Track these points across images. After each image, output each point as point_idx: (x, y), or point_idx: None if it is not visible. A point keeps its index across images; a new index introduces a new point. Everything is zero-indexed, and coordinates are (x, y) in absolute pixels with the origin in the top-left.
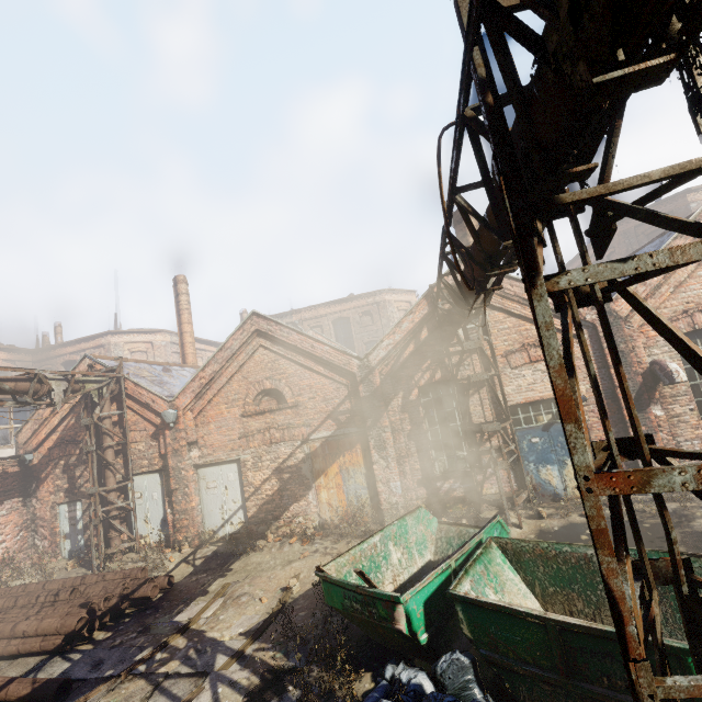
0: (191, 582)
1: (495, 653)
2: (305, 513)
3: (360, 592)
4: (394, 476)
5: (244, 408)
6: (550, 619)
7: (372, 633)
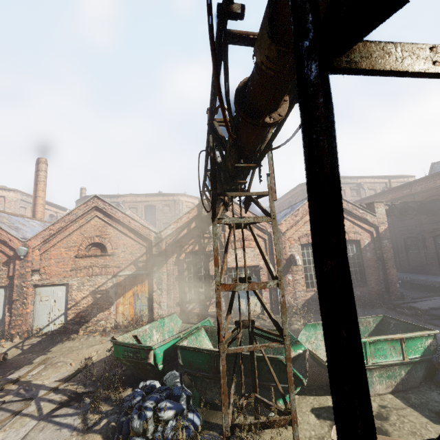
0: (20, 358)
1: (190, 369)
2: (107, 319)
3: (133, 347)
4: (164, 299)
5: (77, 252)
6: (213, 350)
7: (136, 369)
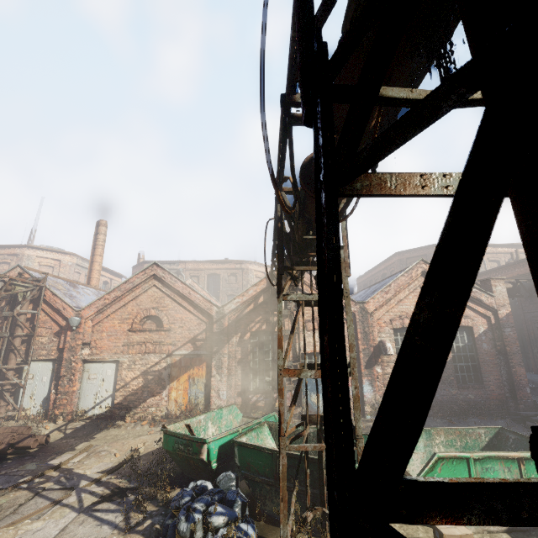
0: (62, 443)
1: (248, 472)
2: (157, 405)
3: (185, 438)
4: (223, 387)
5: (131, 325)
6: (275, 450)
7: (186, 467)
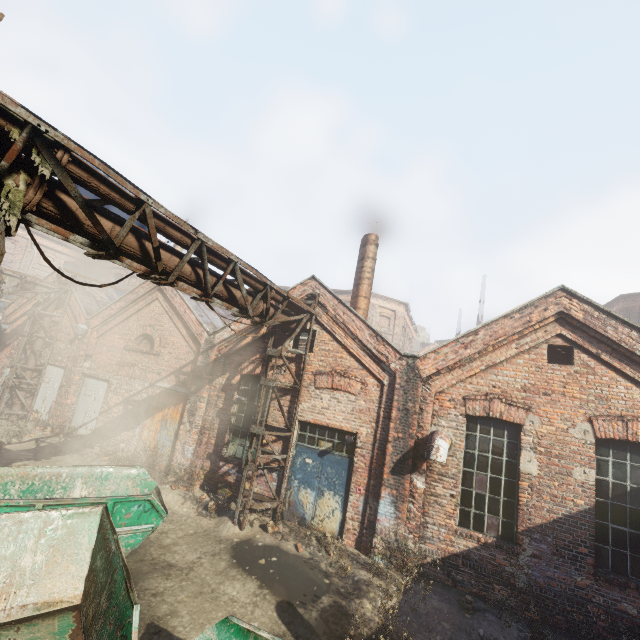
0: (16, 454)
1: None
2: (128, 442)
3: None
4: (190, 441)
5: (128, 343)
6: None
7: None
